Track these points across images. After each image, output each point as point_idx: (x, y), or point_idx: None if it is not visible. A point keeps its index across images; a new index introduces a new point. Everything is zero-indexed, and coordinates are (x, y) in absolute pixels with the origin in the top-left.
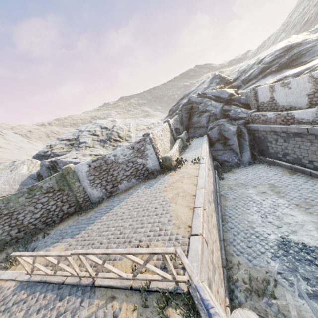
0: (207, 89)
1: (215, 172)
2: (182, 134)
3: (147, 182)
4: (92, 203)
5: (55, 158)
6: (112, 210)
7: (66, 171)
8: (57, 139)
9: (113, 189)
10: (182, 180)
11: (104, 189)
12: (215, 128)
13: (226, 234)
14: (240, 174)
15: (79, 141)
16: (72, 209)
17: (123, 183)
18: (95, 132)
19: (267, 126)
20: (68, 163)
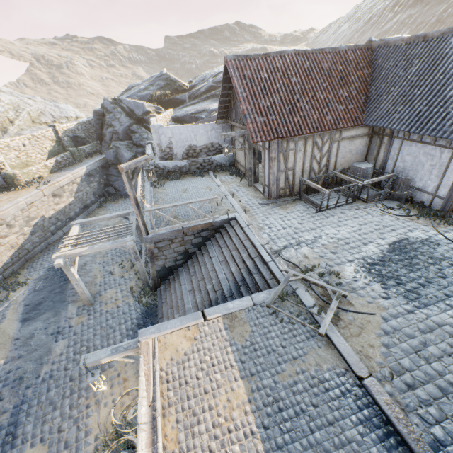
0: (142, 91)
1: (102, 198)
2: (82, 146)
3: None
4: None
5: None
6: None
7: None
8: None
9: None
10: (3, 202)
11: None
12: (111, 150)
13: (40, 254)
14: (118, 206)
15: None
16: None
17: None
18: None
19: None
20: None
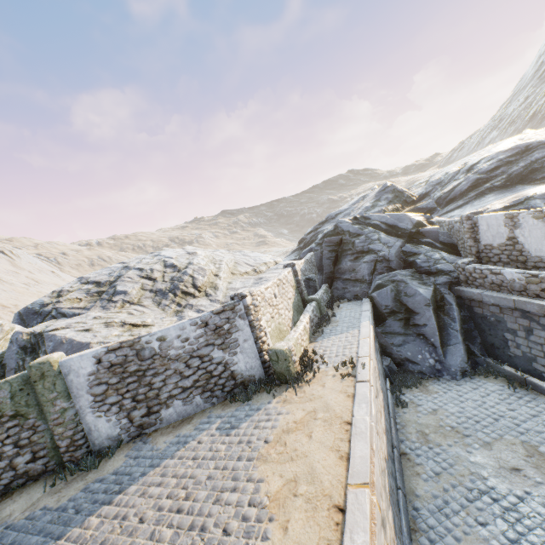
0: (371, 209)
1: (387, 383)
2: (318, 292)
3: (228, 408)
4: (90, 454)
5: (47, 325)
6: (121, 495)
7: (40, 371)
8: (78, 280)
9: (147, 418)
10: (310, 426)
11: (126, 418)
12: (387, 288)
13: None
14: (444, 398)
15: (114, 288)
16: (39, 466)
17: (173, 405)
18: (150, 273)
19: (504, 298)
20: (66, 342)
